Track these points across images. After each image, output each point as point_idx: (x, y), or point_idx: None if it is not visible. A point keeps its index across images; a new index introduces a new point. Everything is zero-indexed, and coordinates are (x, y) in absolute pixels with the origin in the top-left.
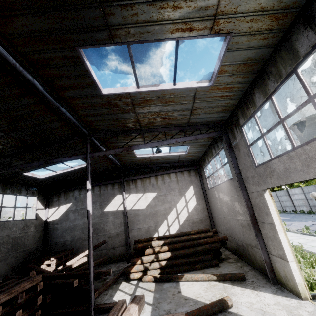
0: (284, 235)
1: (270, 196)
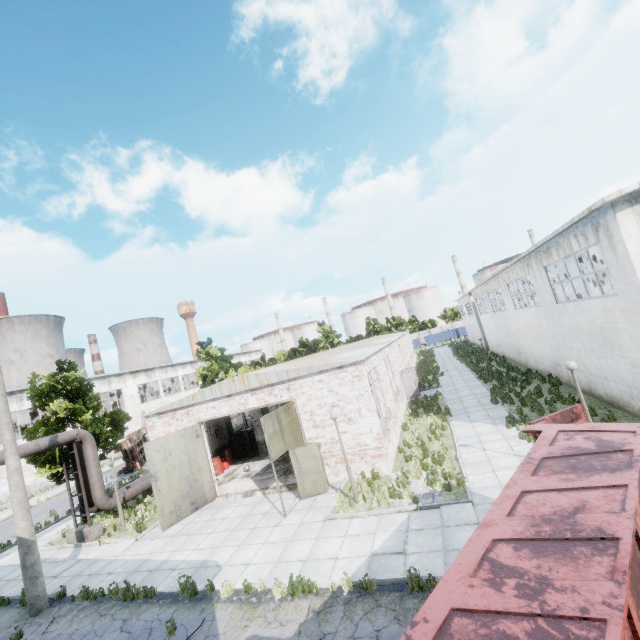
0: None
1: None
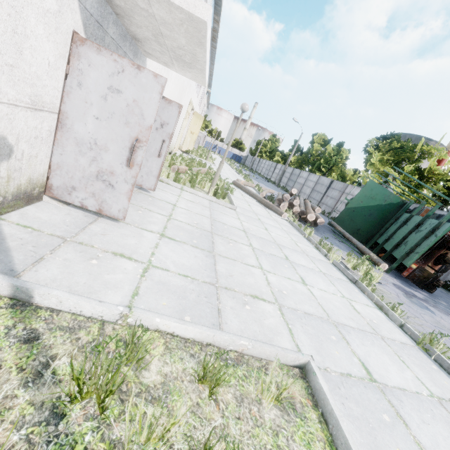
0: (187, 129)
1: (193, 113)
